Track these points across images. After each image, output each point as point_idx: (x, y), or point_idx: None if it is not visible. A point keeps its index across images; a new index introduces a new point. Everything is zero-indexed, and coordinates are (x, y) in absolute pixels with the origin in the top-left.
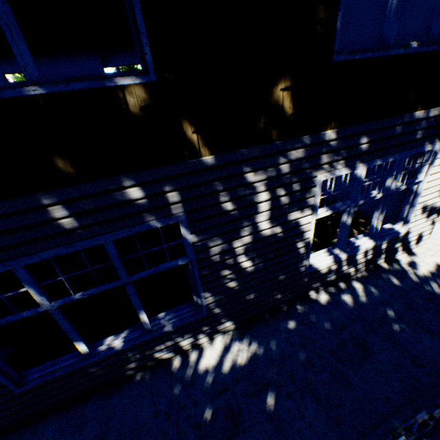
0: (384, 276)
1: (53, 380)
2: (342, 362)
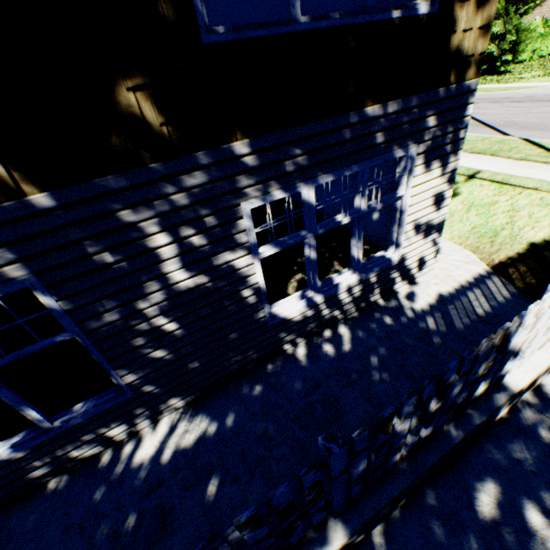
0: (377, 315)
1: None
2: (305, 430)
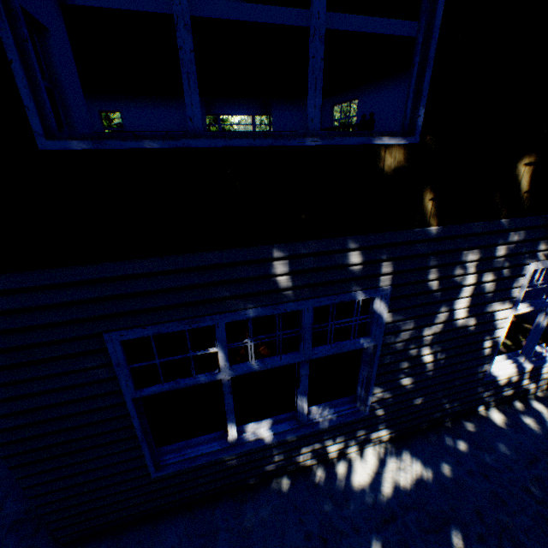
0: None
1: (191, 469)
2: (544, 506)
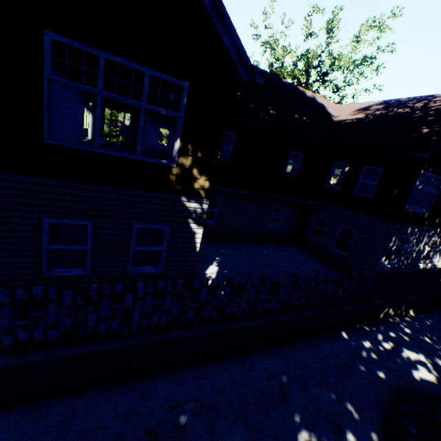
0: None
1: (378, 269)
2: None
